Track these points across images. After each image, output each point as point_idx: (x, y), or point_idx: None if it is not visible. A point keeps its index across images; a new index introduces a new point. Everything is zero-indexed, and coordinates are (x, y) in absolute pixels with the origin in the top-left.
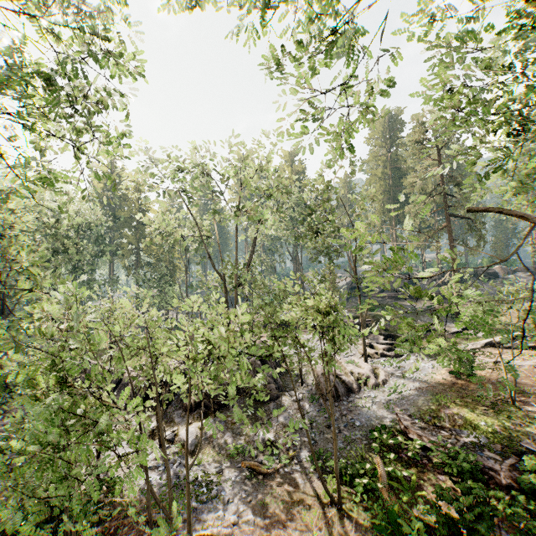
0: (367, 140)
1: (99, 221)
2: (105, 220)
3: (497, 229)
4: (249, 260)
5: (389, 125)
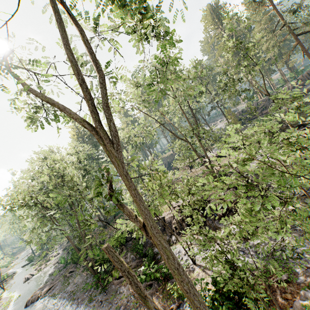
0: (204, 30)
1: (90, 152)
2: (91, 151)
3: (309, 40)
4: (197, 122)
5: (214, 13)
